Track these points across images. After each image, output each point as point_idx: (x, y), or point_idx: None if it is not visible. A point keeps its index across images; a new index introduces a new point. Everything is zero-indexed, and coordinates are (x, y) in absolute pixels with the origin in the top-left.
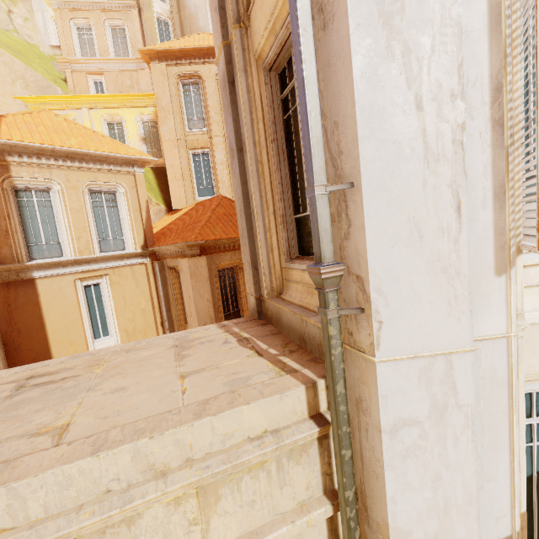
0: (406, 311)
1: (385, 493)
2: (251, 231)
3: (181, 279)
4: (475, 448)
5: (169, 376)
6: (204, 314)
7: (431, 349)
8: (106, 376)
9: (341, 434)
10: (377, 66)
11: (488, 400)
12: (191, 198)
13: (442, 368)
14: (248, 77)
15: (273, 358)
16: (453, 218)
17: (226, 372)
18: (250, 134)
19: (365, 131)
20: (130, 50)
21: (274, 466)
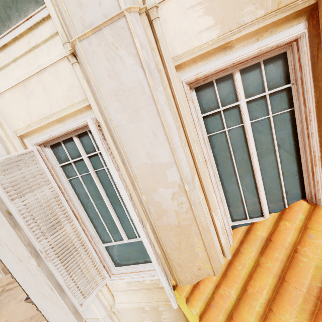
0: (54, 315)
1: None
2: None
3: None
4: None
5: None
6: None
7: None
8: None
9: None
10: (1, 250)
11: None
12: None
13: None
14: None
15: None
16: (52, 291)
17: None
18: None
19: (10, 268)
20: None
21: None
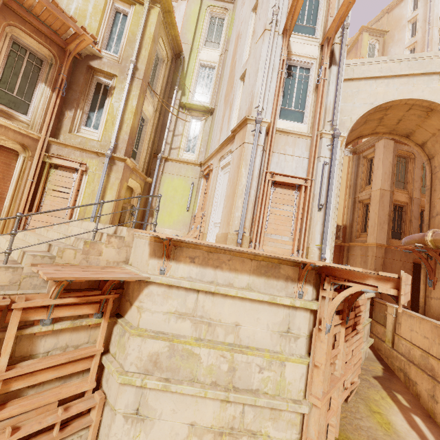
0: None
1: None
2: None
3: (375, 152)
4: None
5: None
6: (386, 168)
7: None
8: None
9: None
10: None
11: None
12: None
13: None
14: None
15: None
16: None
17: None
18: None
19: None
20: None
21: None
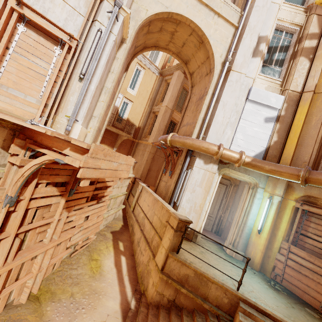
0: None
1: (250, 16)
2: None
3: (172, 78)
4: (266, 14)
5: None
6: (174, 92)
7: None
8: None
9: (247, 8)
10: None
11: (271, 12)
12: None
13: (266, 1)
14: None
15: None
16: None
17: None
18: None
19: None
20: None
21: (233, 13)
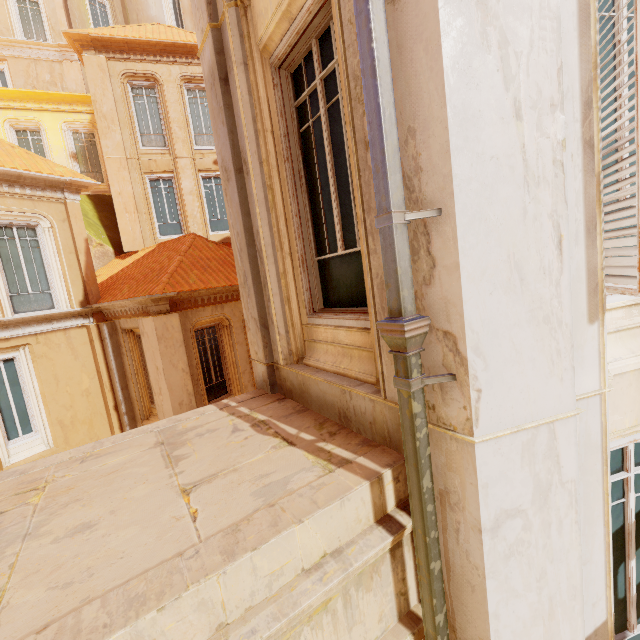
0: (507, 373)
1: (486, 608)
2: (257, 277)
3: (144, 344)
4: (579, 530)
5: (164, 494)
6: (179, 389)
7: (534, 418)
8: (53, 508)
9: (429, 543)
10: (471, 57)
11: (583, 469)
12: (150, 237)
13: (545, 440)
14: (248, 74)
15: (310, 446)
16: (554, 256)
17: (251, 476)
18: (254, 149)
19: (458, 141)
20: (48, 33)
21: (340, 602)
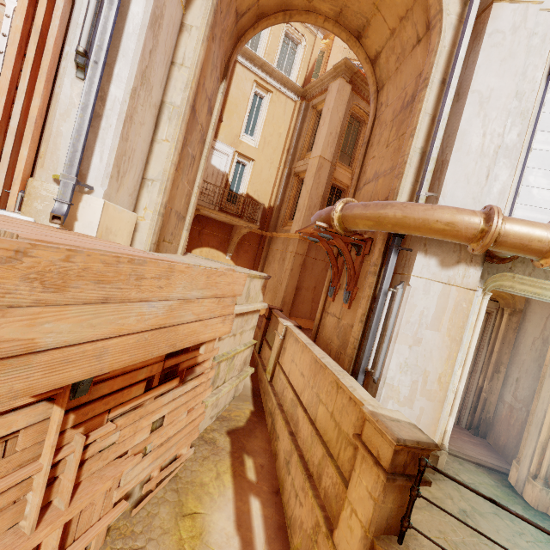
0: None
1: None
2: None
3: (326, 99)
4: None
5: None
6: (333, 125)
7: None
8: None
9: None
10: None
11: None
12: None
13: None
14: None
15: None
16: None
17: None
18: None
19: None
20: None
21: None
